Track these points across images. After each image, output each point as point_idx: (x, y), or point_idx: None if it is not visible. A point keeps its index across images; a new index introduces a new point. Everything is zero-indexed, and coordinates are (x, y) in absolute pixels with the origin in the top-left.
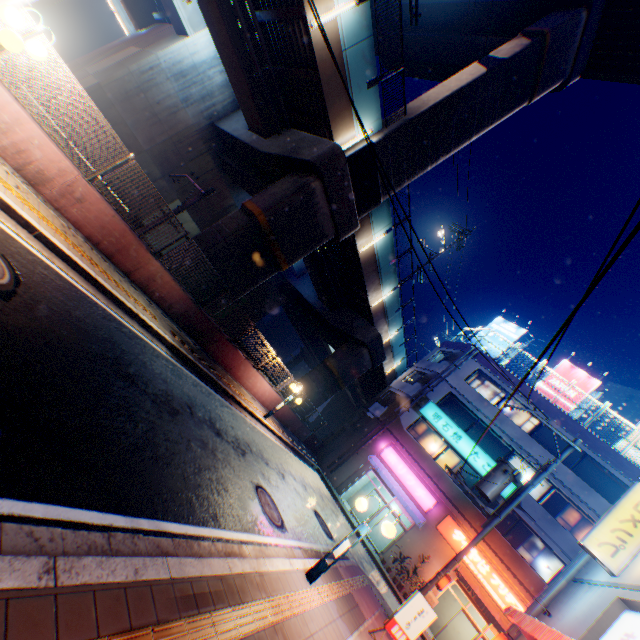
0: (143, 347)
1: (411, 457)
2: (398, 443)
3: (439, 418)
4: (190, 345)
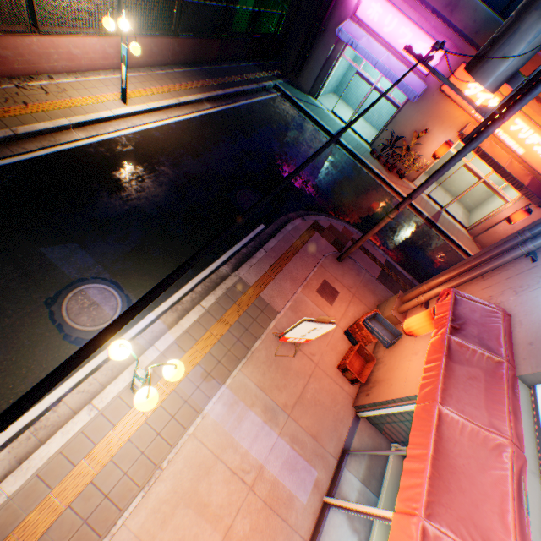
0: None
1: None
2: None
3: None
4: None
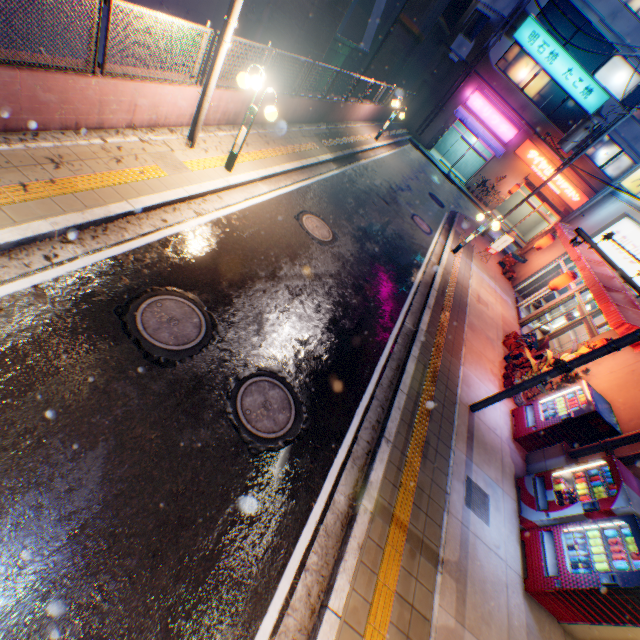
0: (338, 186)
1: (497, 98)
2: (485, 87)
3: (535, 40)
4: (327, 137)
